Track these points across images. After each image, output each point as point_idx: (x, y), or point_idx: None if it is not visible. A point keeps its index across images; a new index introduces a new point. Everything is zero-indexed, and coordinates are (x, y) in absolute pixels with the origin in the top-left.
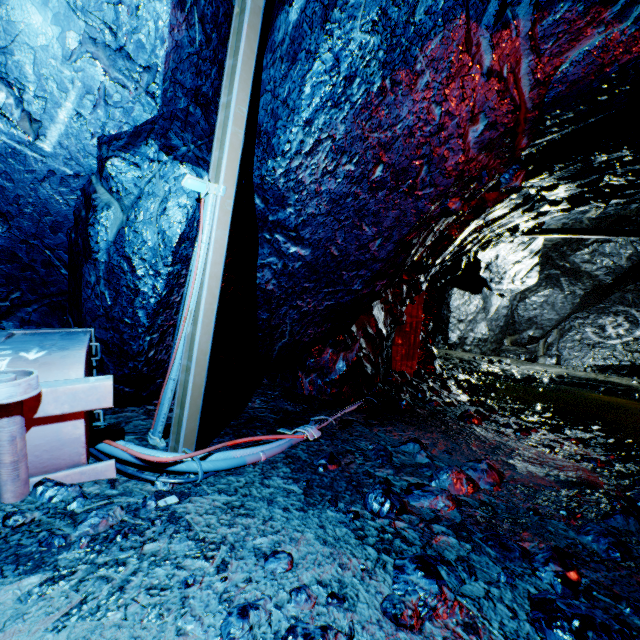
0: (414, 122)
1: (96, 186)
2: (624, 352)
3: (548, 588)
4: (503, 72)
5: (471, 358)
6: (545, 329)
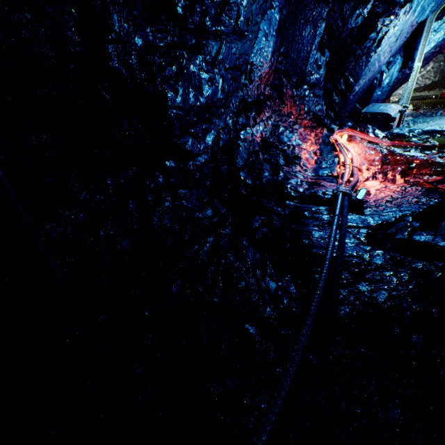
0: None
1: (384, 69)
2: (421, 80)
3: None
4: None
5: None
6: None
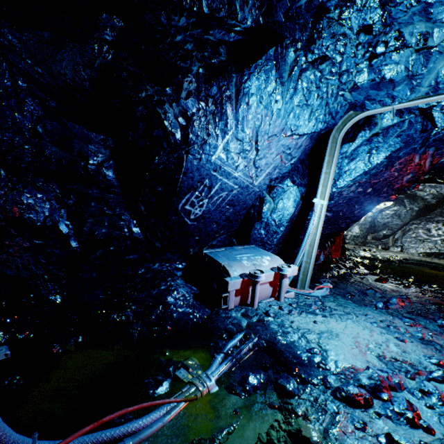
0: (387, 177)
1: (265, 194)
2: (442, 245)
3: (440, 324)
4: (421, 163)
5: (353, 248)
6: (393, 230)
